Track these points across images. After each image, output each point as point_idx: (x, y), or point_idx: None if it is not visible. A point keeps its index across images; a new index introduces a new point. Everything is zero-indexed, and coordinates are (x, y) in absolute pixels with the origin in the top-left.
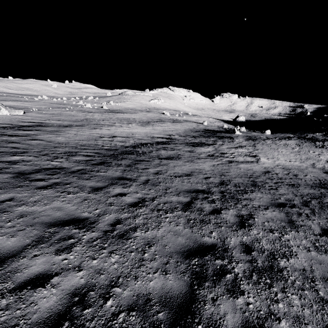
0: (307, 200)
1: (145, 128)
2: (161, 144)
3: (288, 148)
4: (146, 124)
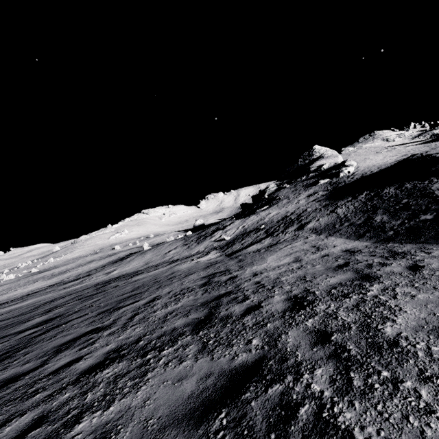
0: (50, 300)
1: (48, 281)
2: (28, 295)
3: (157, 250)
4: (57, 275)
